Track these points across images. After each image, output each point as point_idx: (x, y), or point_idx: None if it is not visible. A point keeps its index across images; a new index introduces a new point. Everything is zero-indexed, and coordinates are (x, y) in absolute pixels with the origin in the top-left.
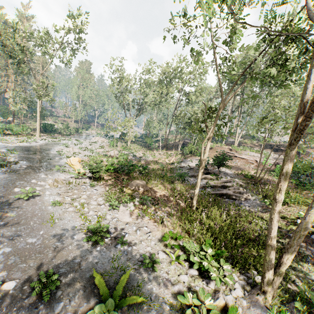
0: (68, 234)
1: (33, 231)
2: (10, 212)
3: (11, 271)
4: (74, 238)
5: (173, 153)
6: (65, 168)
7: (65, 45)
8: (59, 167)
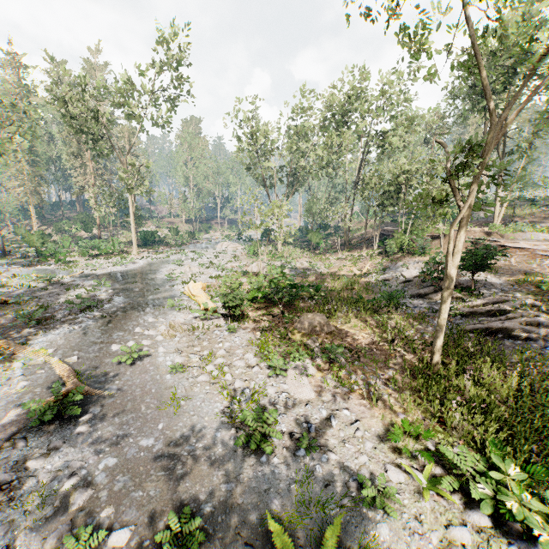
0: (205, 429)
1: (147, 424)
2: (109, 389)
3: (120, 506)
4: (217, 437)
5: (365, 254)
6: (182, 302)
7: (157, 96)
8: (174, 302)
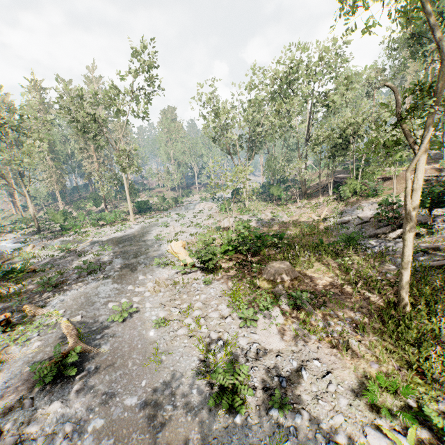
0: (183, 385)
1: (132, 381)
2: (103, 346)
3: None
4: (194, 394)
5: (322, 201)
6: (166, 259)
7: (136, 94)
8: (159, 260)
